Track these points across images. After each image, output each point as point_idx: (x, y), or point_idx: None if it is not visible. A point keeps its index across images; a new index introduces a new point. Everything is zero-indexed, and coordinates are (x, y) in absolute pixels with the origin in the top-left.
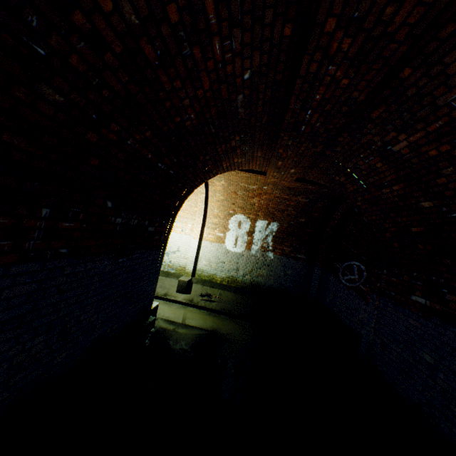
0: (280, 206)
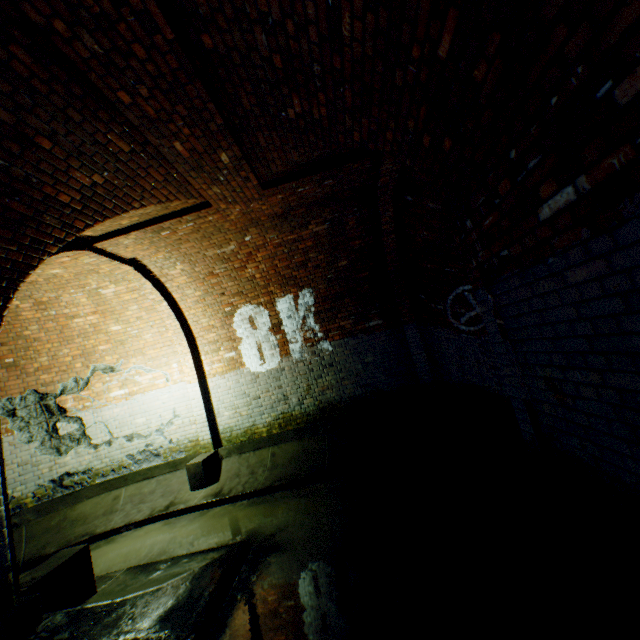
0: (295, 260)
